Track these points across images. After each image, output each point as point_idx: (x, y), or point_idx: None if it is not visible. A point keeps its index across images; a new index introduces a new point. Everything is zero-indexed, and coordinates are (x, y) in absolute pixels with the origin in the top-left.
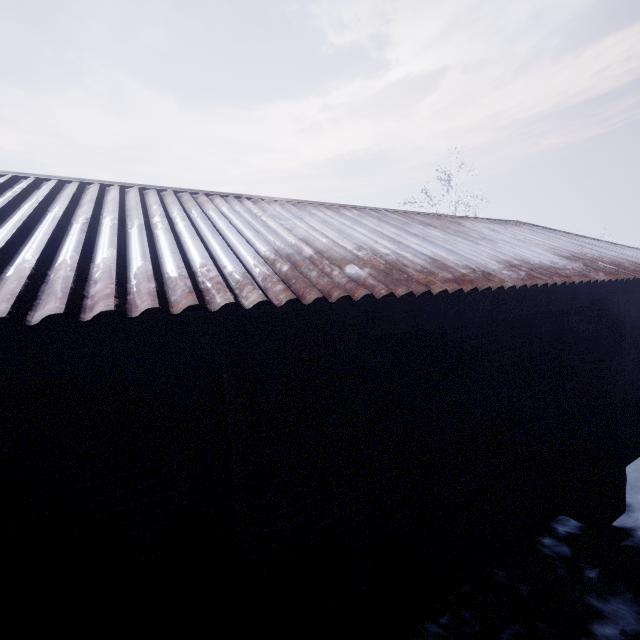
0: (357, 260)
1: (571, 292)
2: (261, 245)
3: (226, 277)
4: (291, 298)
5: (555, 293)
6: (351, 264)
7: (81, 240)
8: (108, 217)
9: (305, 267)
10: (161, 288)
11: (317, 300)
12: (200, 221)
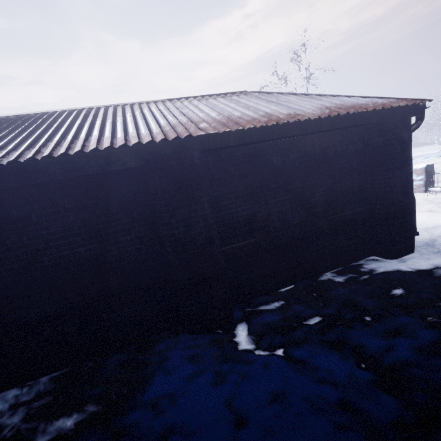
0: None
1: (105, 158)
2: None
3: None
4: None
5: (77, 162)
6: None
7: None
8: None
9: None
10: None
11: None
12: None
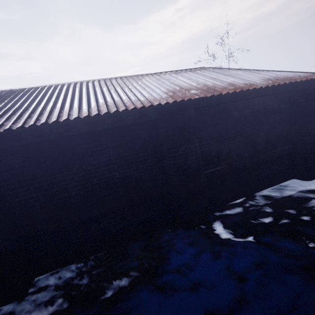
0: None
1: (138, 114)
2: None
3: None
4: None
5: (122, 116)
6: None
7: None
8: None
9: None
10: None
11: None
12: None
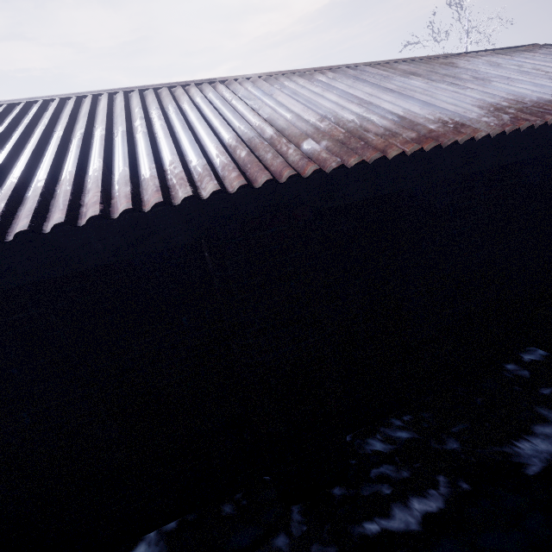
0: (316, 133)
1: None
2: (225, 133)
3: (191, 171)
4: (242, 184)
5: (547, 134)
6: (308, 139)
7: (76, 156)
8: (98, 129)
9: (262, 150)
10: (136, 190)
11: (270, 182)
12: (174, 117)
